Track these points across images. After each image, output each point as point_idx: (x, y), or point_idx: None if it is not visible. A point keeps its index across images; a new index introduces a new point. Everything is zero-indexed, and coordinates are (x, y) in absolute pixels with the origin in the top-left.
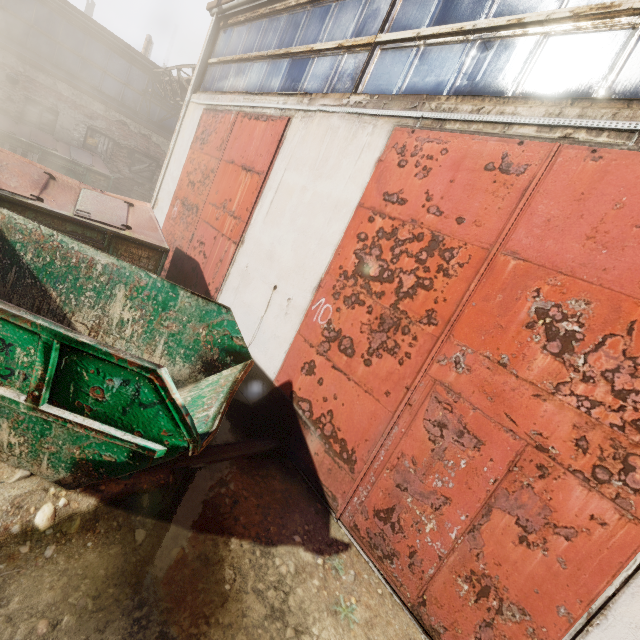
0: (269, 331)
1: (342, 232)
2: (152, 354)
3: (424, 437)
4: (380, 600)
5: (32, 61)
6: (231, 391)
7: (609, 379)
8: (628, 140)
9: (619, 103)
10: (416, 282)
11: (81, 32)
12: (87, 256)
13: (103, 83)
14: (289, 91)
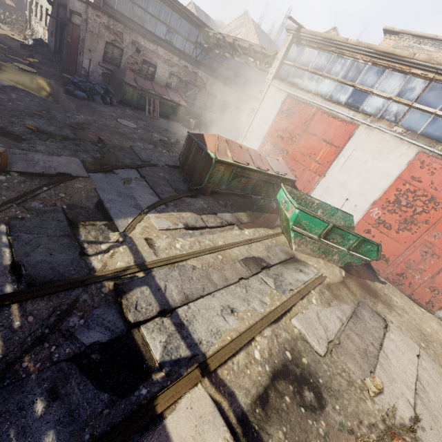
0: None
1: (387, 185)
2: None
3: (419, 255)
4: (399, 294)
5: (148, 37)
6: None
7: None
8: None
9: None
10: (422, 210)
11: (168, 9)
12: (312, 200)
13: (176, 41)
14: (353, 107)
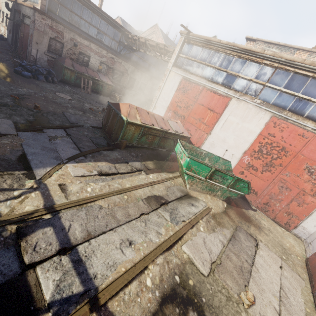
0: None
1: (253, 139)
2: None
3: (277, 189)
4: (266, 218)
5: (83, 36)
6: None
7: None
8: None
9: None
10: (277, 157)
11: (98, 17)
12: (201, 151)
13: (104, 40)
14: (227, 86)
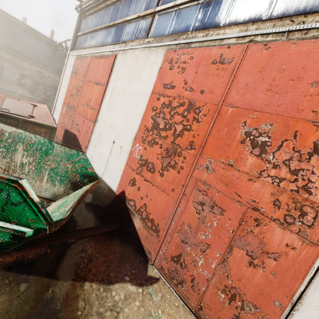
0: (112, 165)
1: (145, 108)
2: (41, 181)
3: (193, 211)
4: (176, 309)
5: None
6: (82, 195)
7: (287, 165)
8: (282, 37)
9: (276, 20)
10: (183, 128)
11: (14, 27)
12: None
13: (27, 52)
14: (116, 42)
